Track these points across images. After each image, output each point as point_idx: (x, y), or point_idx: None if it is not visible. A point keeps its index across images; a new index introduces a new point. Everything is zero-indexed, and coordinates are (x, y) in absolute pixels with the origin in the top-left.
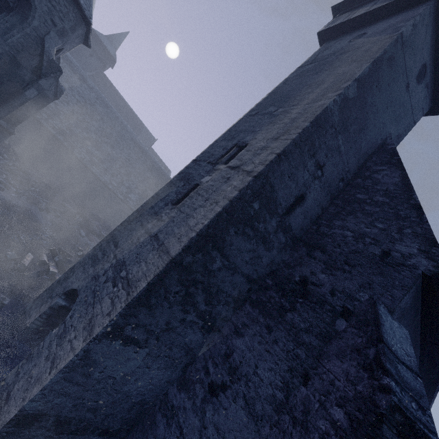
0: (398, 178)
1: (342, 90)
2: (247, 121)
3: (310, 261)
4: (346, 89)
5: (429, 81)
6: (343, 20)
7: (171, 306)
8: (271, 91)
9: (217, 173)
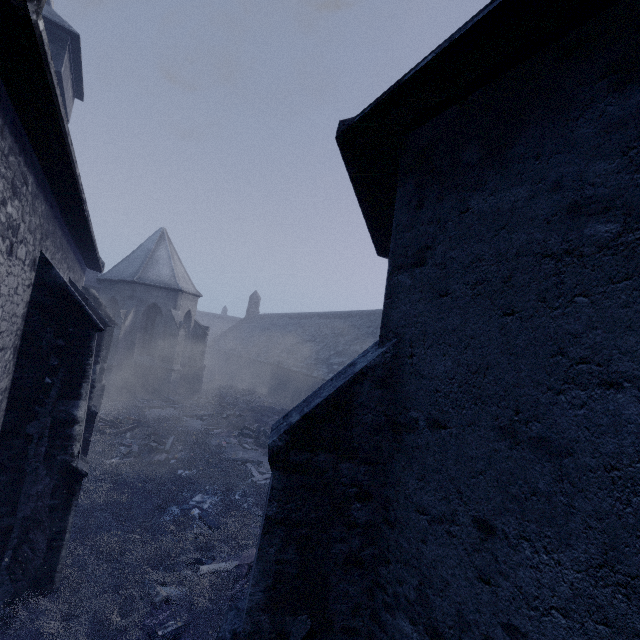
0: None
1: None
2: None
3: None
4: None
5: None
6: None
7: None
8: None
9: None
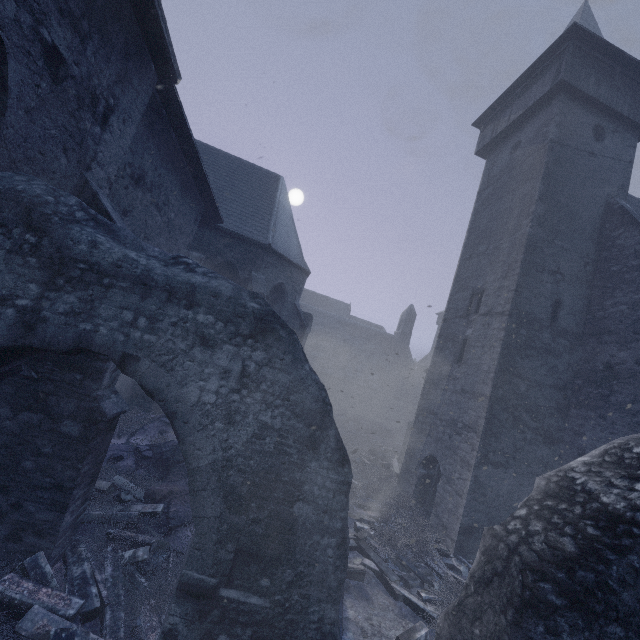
0: (638, 235)
1: (532, 216)
2: (466, 266)
3: (603, 347)
4: (534, 212)
5: (613, 127)
6: (491, 137)
7: (508, 431)
8: (469, 228)
9: (476, 324)
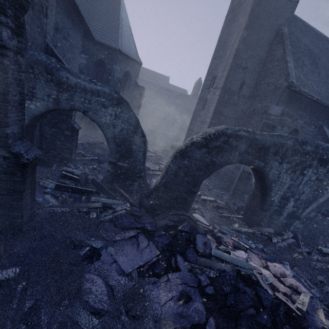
0: (281, 50)
1: (240, 38)
2: (213, 63)
3: (255, 102)
4: (241, 36)
5: None
6: None
7: None
8: (218, 39)
9: (211, 92)
